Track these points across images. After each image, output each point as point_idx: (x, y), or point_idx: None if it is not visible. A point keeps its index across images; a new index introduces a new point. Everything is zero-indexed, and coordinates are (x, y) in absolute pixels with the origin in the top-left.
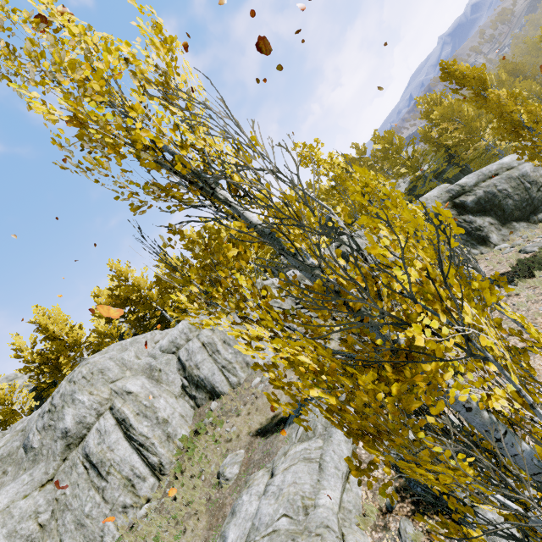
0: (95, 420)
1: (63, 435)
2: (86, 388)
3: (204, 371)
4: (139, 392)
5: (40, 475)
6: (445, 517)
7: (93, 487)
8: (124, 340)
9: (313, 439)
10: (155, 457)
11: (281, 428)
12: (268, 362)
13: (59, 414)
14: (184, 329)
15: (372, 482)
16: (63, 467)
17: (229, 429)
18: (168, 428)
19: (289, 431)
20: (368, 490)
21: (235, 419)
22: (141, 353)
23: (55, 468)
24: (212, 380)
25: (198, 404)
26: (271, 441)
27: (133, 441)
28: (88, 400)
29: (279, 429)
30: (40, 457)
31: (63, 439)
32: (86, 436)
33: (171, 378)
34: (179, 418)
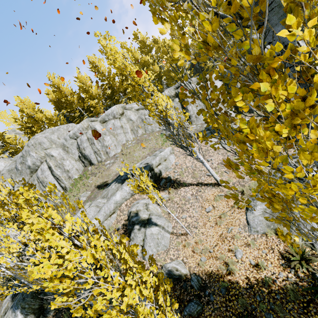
0: (40, 164)
1: (29, 168)
2: (34, 150)
3: (87, 152)
4: (56, 156)
5: (22, 180)
6: (129, 238)
7: (41, 189)
8: (54, 127)
9: (104, 199)
10: (63, 184)
11: (104, 188)
12: (117, 153)
13: (25, 159)
14: (79, 128)
15: (119, 219)
16: (31, 179)
17: (89, 181)
18: (69, 174)
19: (104, 191)
20: (116, 221)
21: (93, 178)
22: (60, 136)
23: (28, 179)
24: (90, 157)
25: (85, 165)
26: (98, 192)
27: (54, 176)
28: (35, 156)
29: (104, 188)
30: (22, 173)
31: (29, 169)
32: (38, 170)
33: (73, 151)
34: (75, 170)
